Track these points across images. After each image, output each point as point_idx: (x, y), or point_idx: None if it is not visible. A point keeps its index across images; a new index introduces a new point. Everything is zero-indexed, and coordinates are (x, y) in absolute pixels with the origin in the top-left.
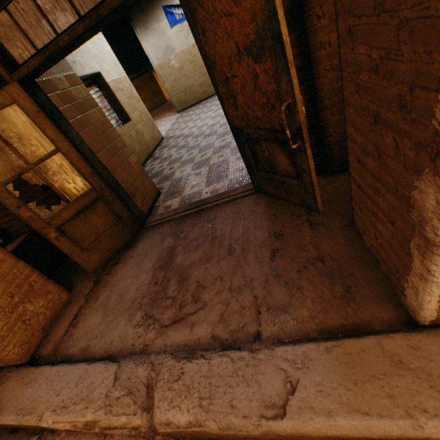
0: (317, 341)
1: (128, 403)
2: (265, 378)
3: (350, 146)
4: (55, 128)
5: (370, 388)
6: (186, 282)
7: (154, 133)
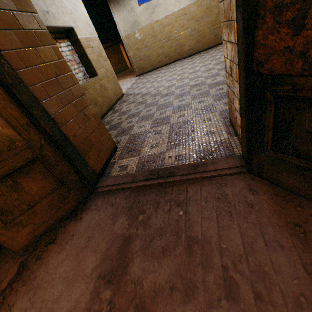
0: None
1: None
2: None
3: None
4: None
5: None
6: None
7: (116, 89)
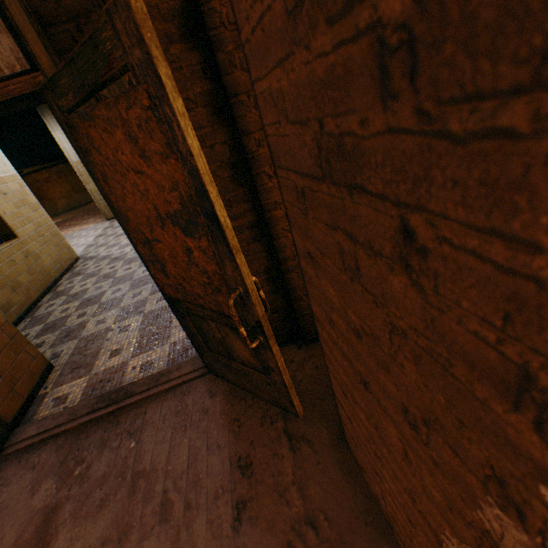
0: None
1: None
2: None
3: (331, 366)
4: None
5: None
6: None
7: (61, 253)
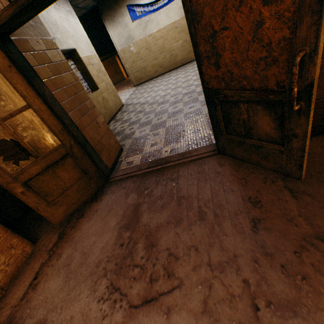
0: None
1: None
2: None
3: None
4: (27, 84)
5: None
6: (155, 248)
7: (116, 100)
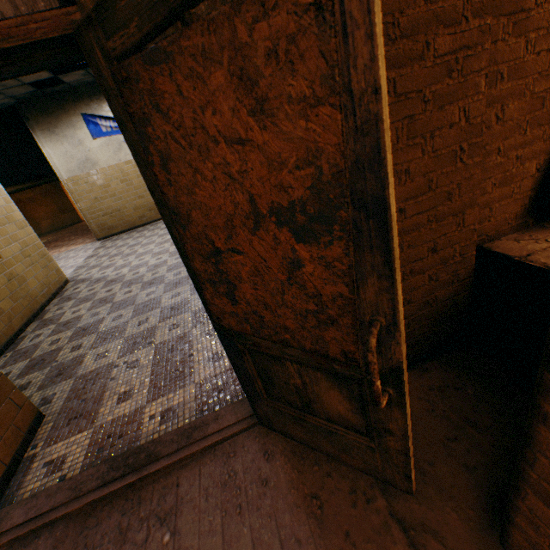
0: None
1: None
2: None
3: None
4: None
5: None
6: None
7: (49, 275)
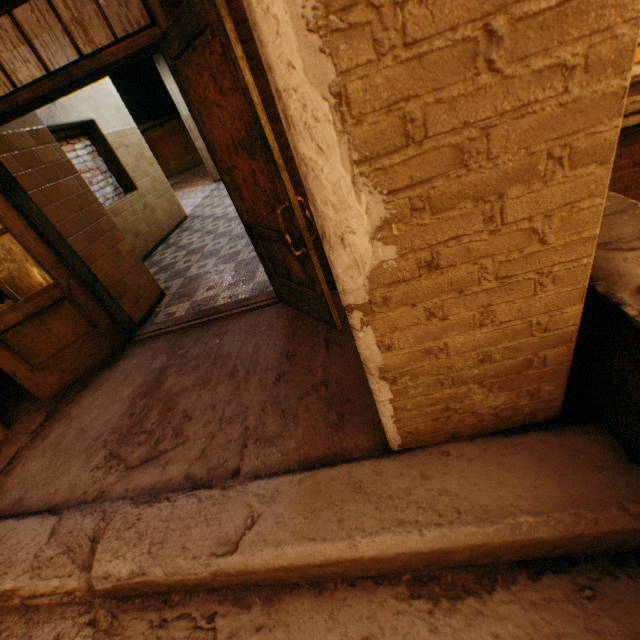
0: (293, 473)
1: (64, 564)
2: (228, 515)
3: None
4: (4, 202)
5: (325, 514)
6: (171, 413)
7: (172, 209)
